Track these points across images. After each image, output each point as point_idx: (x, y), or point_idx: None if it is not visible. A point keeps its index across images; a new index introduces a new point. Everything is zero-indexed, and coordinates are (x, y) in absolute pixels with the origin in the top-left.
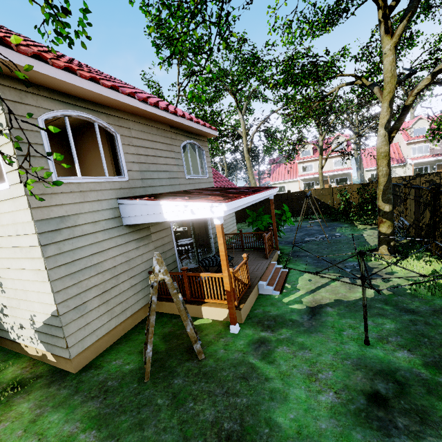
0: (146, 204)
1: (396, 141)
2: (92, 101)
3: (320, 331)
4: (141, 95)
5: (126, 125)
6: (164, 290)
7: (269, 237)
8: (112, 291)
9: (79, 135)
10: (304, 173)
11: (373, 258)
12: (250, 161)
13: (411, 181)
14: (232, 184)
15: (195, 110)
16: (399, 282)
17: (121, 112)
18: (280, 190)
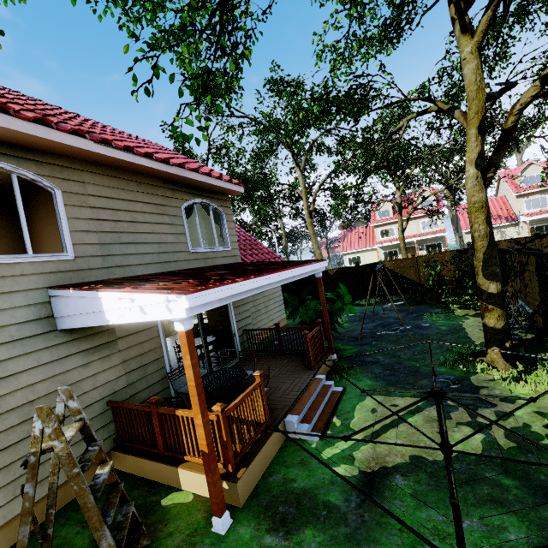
0: (82, 296)
1: (501, 193)
2: (8, 141)
3: (375, 542)
4: (108, 137)
5: (76, 177)
6: (129, 433)
7: (316, 334)
8: (22, 446)
9: (29, 196)
10: (383, 239)
11: (480, 369)
12: (313, 226)
13: (529, 244)
14: (277, 256)
15: (229, 165)
16: (526, 419)
17: (67, 160)
18: (353, 262)
